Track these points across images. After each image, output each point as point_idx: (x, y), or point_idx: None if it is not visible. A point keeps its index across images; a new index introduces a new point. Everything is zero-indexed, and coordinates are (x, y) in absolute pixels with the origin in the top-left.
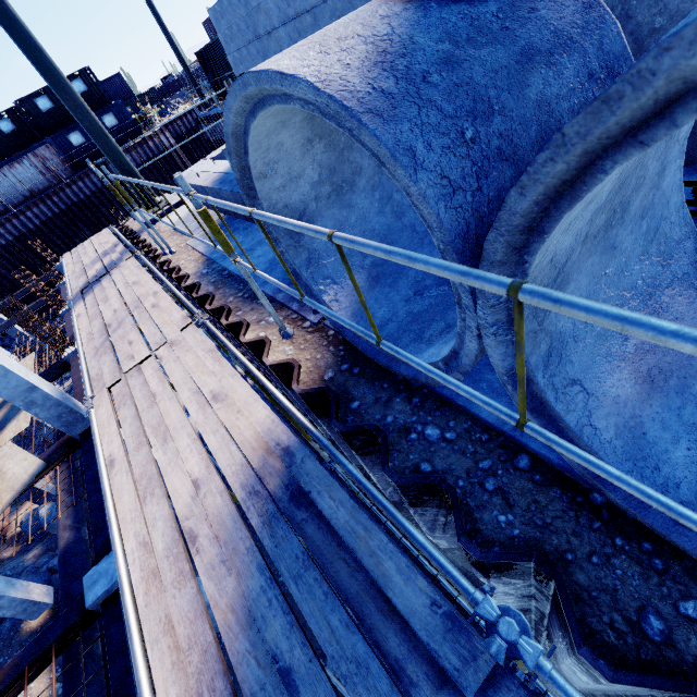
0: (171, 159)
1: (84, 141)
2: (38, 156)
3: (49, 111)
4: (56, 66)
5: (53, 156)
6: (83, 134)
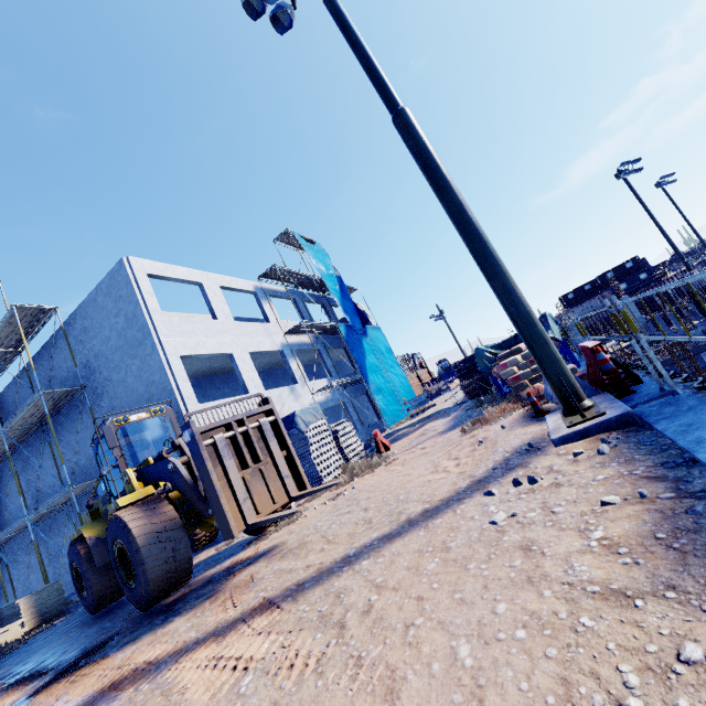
0: (677, 289)
1: (626, 287)
2: (602, 295)
3: (611, 277)
4: (676, 246)
5: (609, 295)
6: (626, 284)
